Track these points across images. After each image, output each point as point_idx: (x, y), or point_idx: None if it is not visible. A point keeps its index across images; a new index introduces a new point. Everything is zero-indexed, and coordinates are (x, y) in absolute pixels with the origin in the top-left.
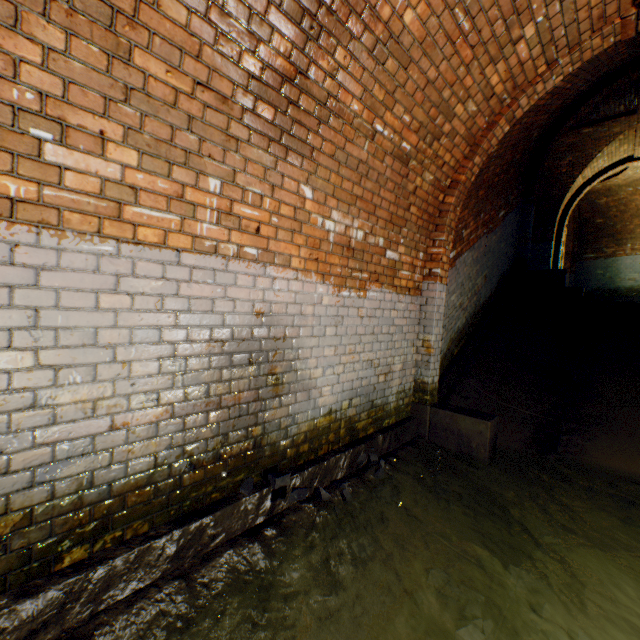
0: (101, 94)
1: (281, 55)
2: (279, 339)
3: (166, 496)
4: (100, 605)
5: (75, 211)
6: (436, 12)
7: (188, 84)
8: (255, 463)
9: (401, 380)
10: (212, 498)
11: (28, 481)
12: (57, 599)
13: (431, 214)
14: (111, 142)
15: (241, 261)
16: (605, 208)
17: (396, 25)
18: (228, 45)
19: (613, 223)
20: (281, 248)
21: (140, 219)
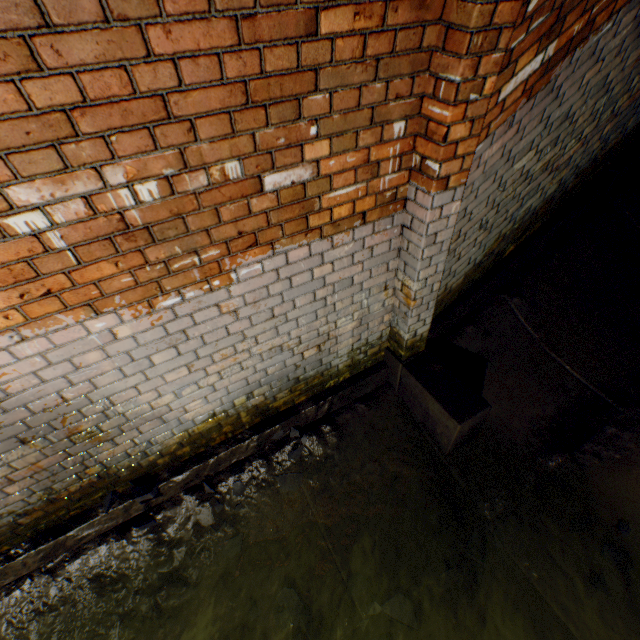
0: None
1: None
2: (57, 406)
3: (11, 533)
4: None
5: None
6: None
7: None
8: (113, 483)
9: (358, 337)
10: (73, 513)
11: None
12: None
13: None
14: None
15: None
16: None
17: None
18: None
19: None
20: None
21: None
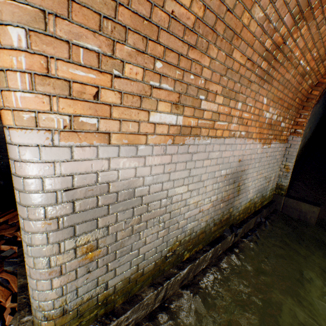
0: (219, 74)
1: (280, 36)
2: (242, 171)
3: (207, 235)
4: (194, 273)
5: (203, 128)
6: None
7: (244, 60)
8: (228, 222)
9: (272, 184)
10: (216, 236)
11: (181, 231)
12: (187, 271)
13: (302, 100)
14: (217, 95)
15: (239, 138)
16: None
17: None
18: (263, 37)
19: None
20: (251, 130)
21: (218, 127)
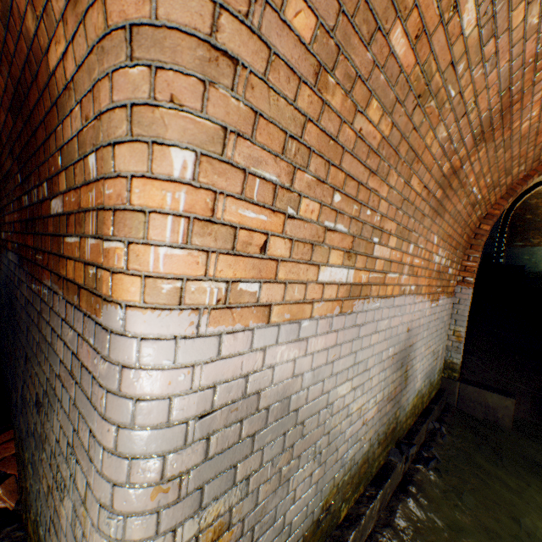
0: (395, 207)
1: (458, 159)
2: (410, 345)
3: (369, 466)
4: None
5: (374, 284)
6: (540, 120)
7: (421, 188)
8: (393, 436)
9: (440, 361)
10: (380, 464)
11: (339, 465)
12: None
13: (469, 236)
14: (391, 235)
15: (408, 296)
16: (534, 207)
17: (515, 130)
18: (442, 160)
19: (540, 219)
20: (420, 281)
21: (388, 281)
